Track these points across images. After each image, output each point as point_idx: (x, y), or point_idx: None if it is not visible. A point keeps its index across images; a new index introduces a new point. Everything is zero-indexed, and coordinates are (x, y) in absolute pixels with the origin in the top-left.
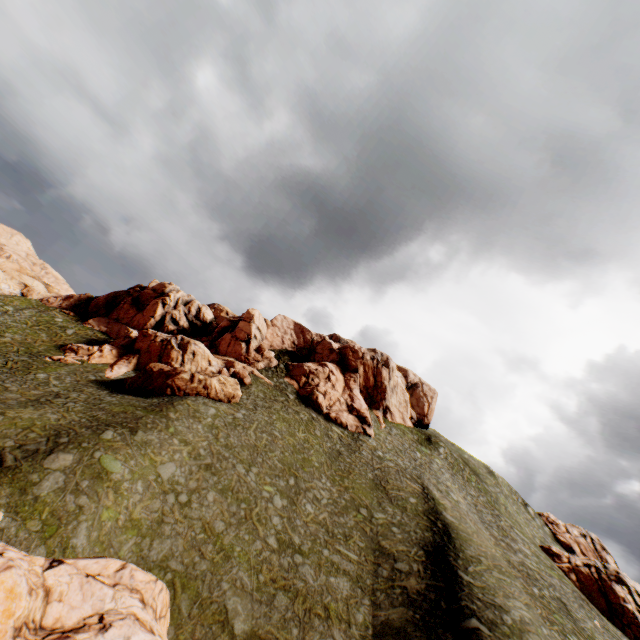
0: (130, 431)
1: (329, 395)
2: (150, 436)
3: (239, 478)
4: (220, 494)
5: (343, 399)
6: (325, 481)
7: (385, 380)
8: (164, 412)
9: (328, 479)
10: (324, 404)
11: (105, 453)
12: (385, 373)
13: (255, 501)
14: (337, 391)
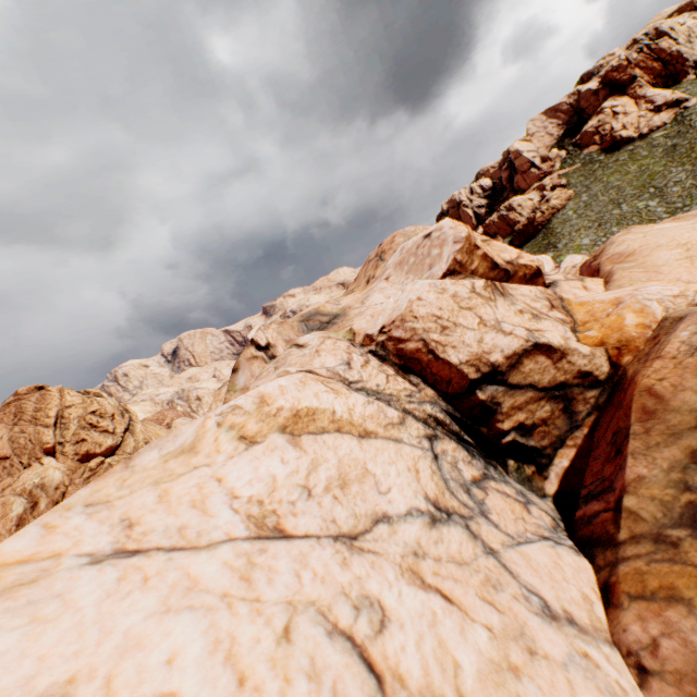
0: (553, 247)
1: (628, 125)
2: (562, 242)
3: (619, 217)
4: (618, 228)
5: (642, 112)
6: (675, 171)
7: (670, 49)
8: (553, 233)
9: (676, 168)
10: (630, 134)
11: (558, 257)
12: (665, 44)
13: (638, 215)
14: (631, 114)
